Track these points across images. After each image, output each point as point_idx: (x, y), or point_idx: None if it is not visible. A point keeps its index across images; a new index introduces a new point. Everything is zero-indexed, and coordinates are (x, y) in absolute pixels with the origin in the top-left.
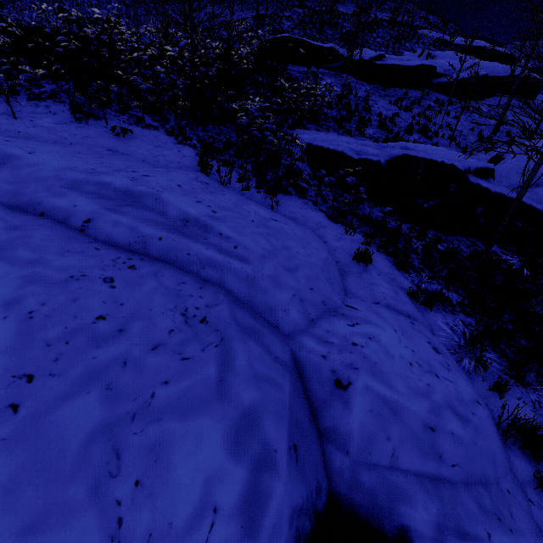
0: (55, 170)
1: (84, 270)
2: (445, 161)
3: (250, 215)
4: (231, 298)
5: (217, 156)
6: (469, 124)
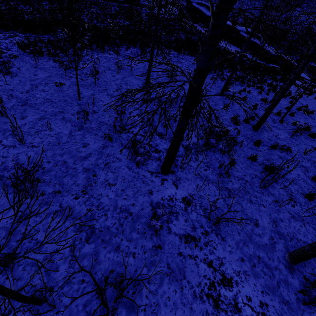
0: None
1: None
2: None
3: None
4: None
5: None
6: None
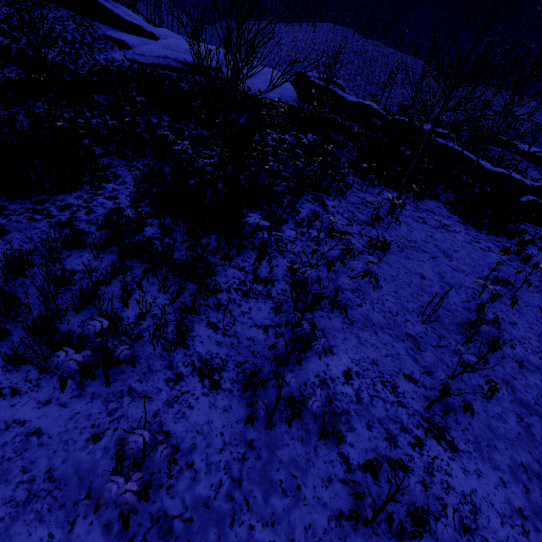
0: None
1: None
2: None
3: None
4: None
5: None
6: None
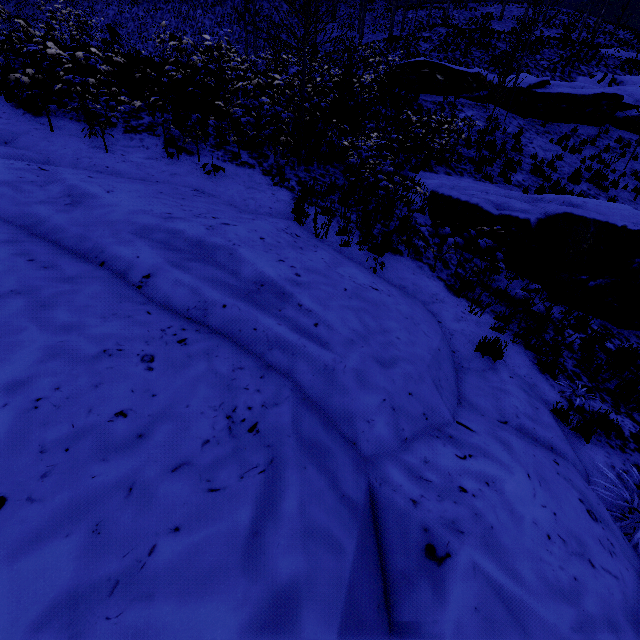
0: (128, 213)
1: (123, 342)
2: (628, 226)
3: (344, 280)
4: (298, 394)
5: (316, 202)
6: None
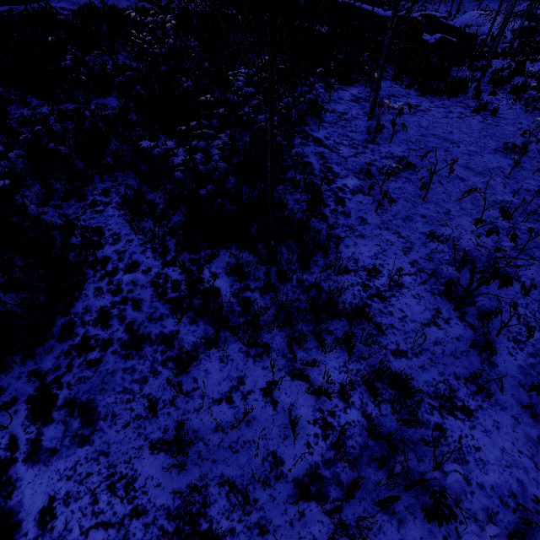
0: None
1: None
2: (433, 14)
3: None
4: None
5: None
6: (446, 9)
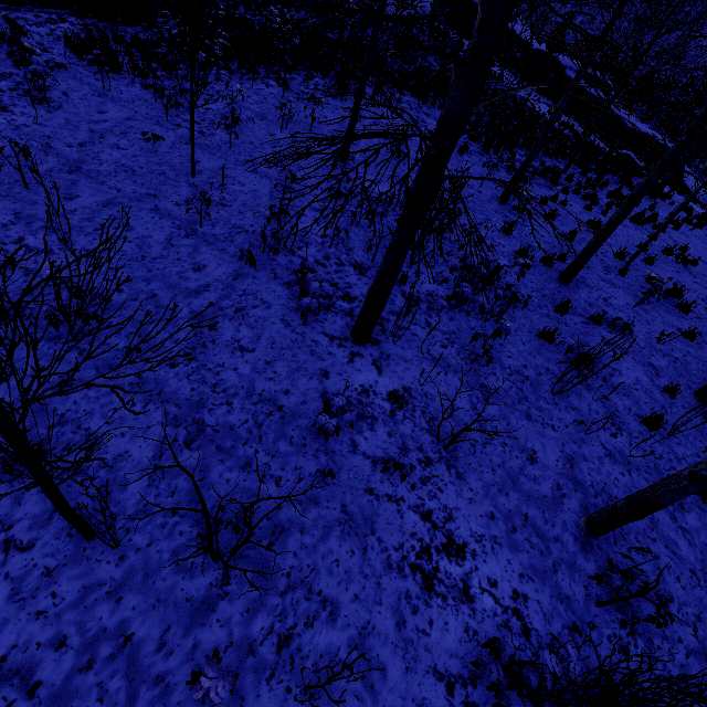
0: None
1: None
2: None
3: None
4: None
5: None
6: None
